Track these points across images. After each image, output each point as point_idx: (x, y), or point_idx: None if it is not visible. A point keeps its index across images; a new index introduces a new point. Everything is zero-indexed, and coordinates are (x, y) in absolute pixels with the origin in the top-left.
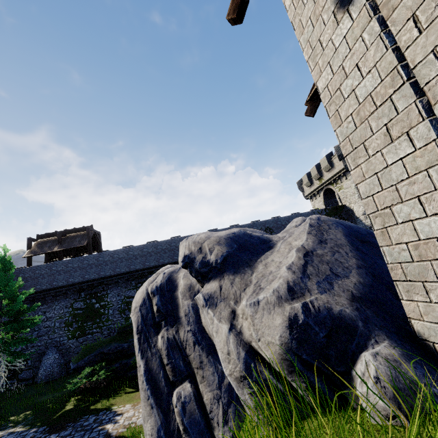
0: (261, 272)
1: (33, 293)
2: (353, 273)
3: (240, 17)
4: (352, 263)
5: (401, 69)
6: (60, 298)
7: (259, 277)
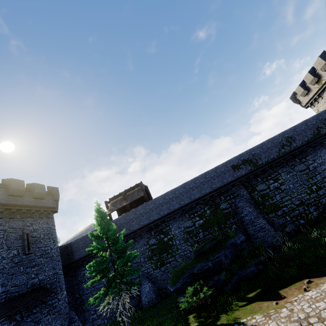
0: None
1: None
2: None
3: None
4: None
5: None
6: (138, 239)
7: None
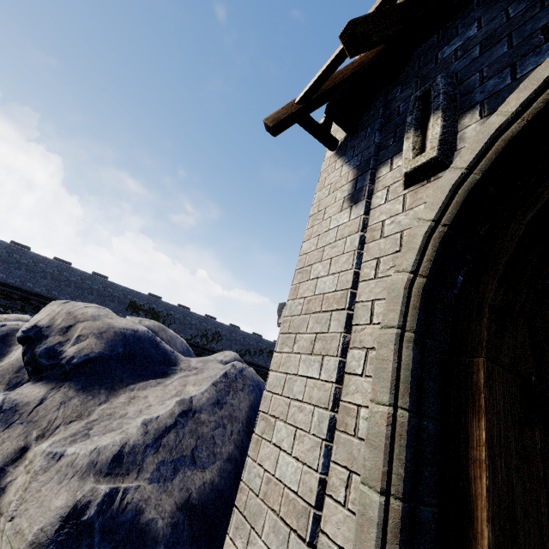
0: (116, 407)
1: None
2: (215, 466)
3: (276, 131)
4: (226, 450)
5: (350, 295)
6: None
7: (105, 414)
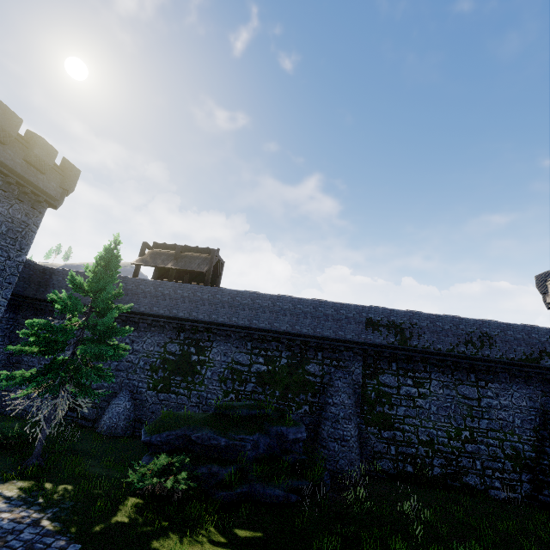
0: None
1: (128, 313)
2: None
3: None
4: None
5: None
6: (155, 330)
7: None
